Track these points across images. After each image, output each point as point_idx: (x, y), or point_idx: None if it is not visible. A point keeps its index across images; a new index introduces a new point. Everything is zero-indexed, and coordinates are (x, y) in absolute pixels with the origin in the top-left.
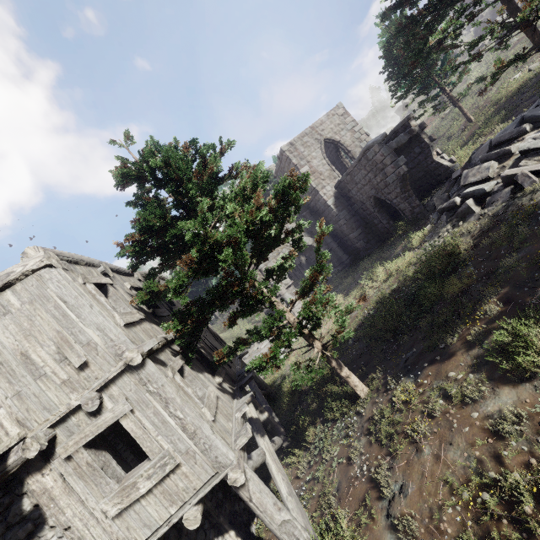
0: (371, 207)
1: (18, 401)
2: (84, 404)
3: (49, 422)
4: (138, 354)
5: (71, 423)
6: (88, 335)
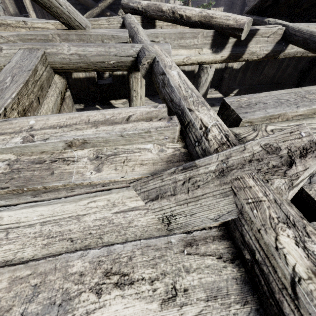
0: (240, 1)
1: None
2: None
3: None
4: None
5: None
6: None
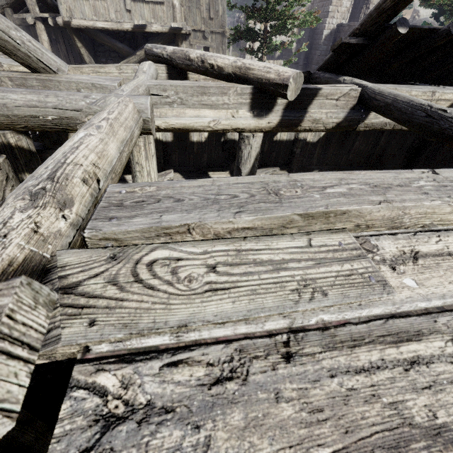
0: None
1: (188, 10)
2: (206, 33)
3: (193, 28)
4: (229, 33)
5: (197, 34)
6: (219, 8)
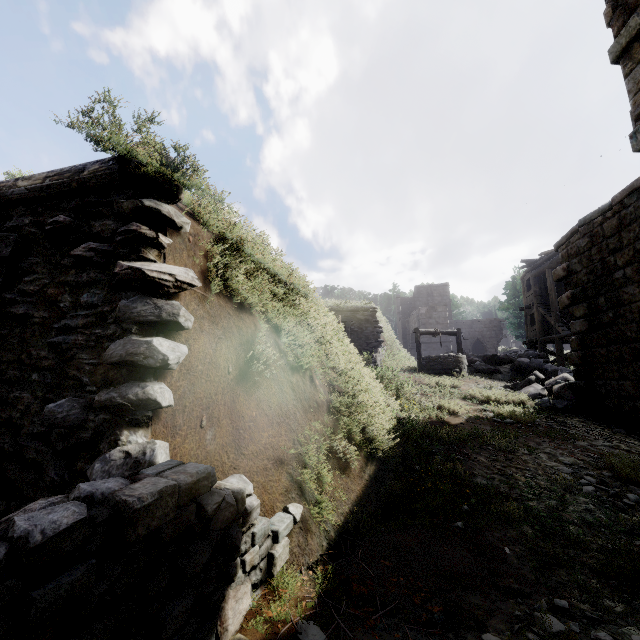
0: (469, 342)
1: None
2: None
3: None
4: None
5: None
6: None
